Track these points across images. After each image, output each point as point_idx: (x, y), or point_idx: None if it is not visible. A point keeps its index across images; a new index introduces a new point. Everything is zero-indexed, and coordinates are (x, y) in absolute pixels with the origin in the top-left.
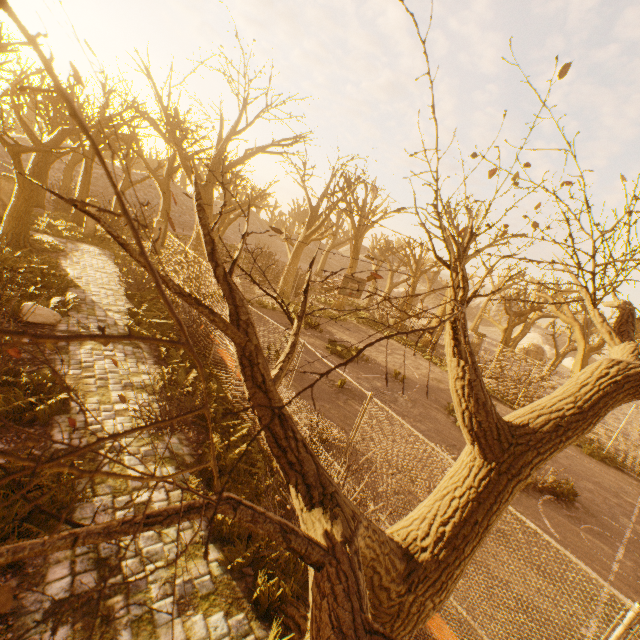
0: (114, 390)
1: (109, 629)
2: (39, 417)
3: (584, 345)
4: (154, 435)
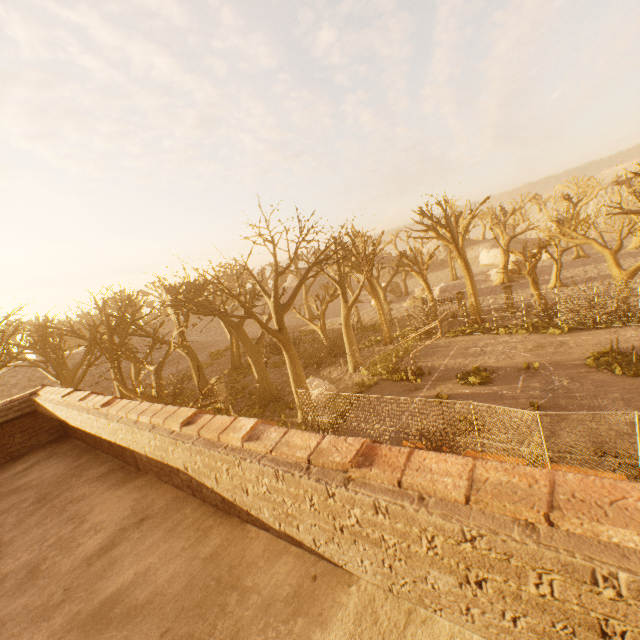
0: None
1: None
2: None
3: (609, 252)
4: None
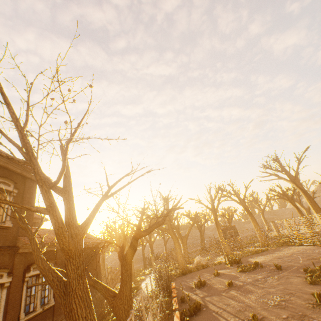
0: None
1: None
2: None
3: None
4: None
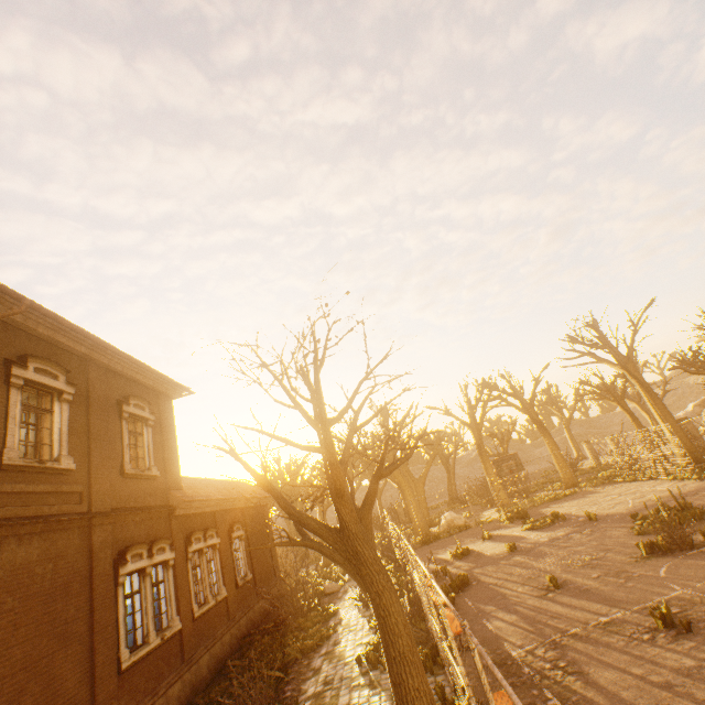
0: (356, 603)
1: (333, 654)
2: (324, 617)
3: None
4: (366, 610)
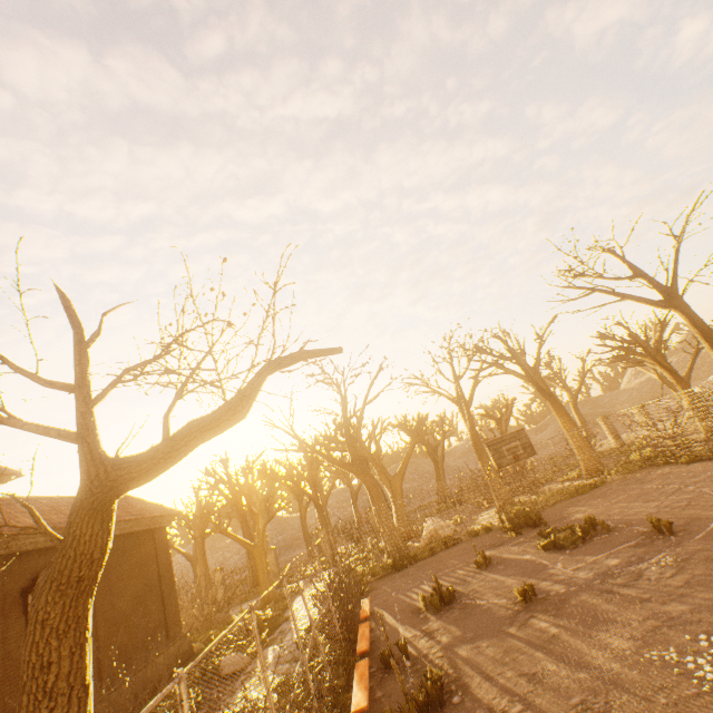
0: None
1: None
2: None
3: None
4: None
